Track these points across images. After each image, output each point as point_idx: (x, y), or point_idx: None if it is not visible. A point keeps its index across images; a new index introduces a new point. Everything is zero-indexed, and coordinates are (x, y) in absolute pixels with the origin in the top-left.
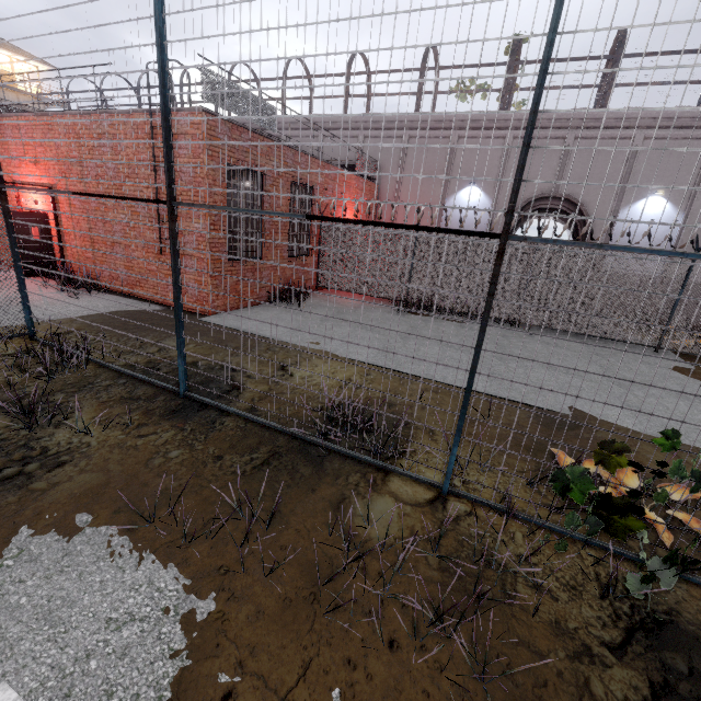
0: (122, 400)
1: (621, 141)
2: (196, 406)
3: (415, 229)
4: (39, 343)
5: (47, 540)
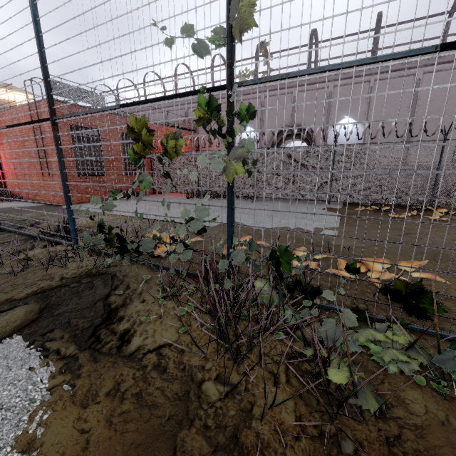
0: None
1: (322, 90)
2: None
3: (32, 122)
4: None
5: None
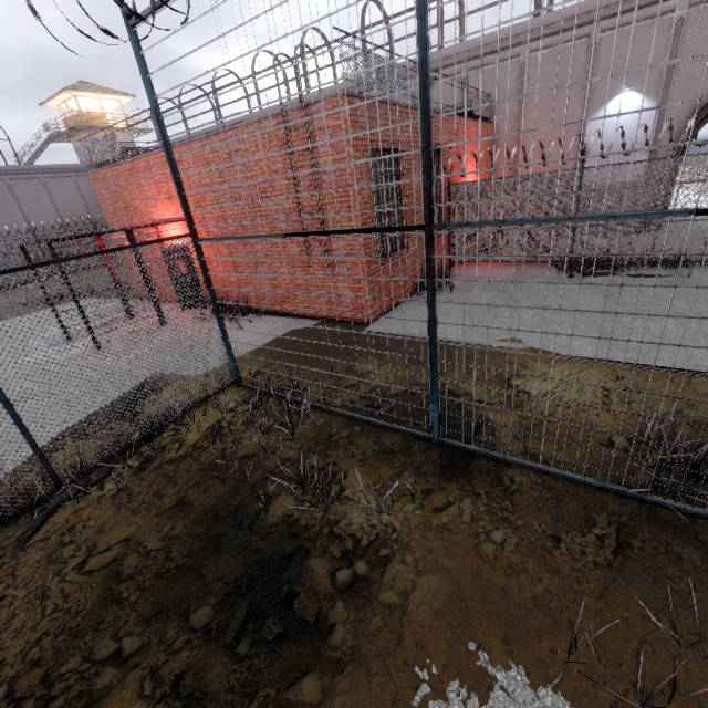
0: (376, 456)
1: None
2: (461, 456)
3: None
4: (257, 393)
5: (465, 695)
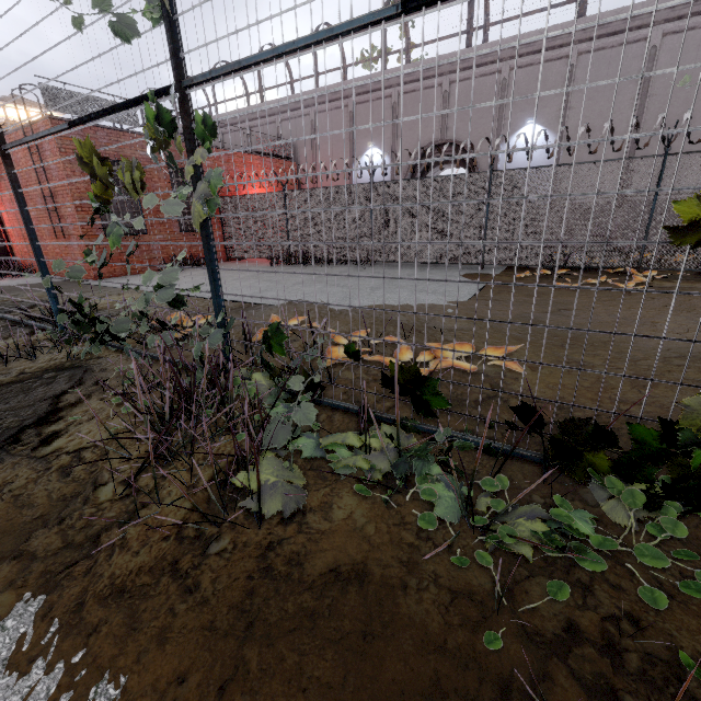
0: None
1: (491, 77)
2: None
3: None
4: None
5: None
